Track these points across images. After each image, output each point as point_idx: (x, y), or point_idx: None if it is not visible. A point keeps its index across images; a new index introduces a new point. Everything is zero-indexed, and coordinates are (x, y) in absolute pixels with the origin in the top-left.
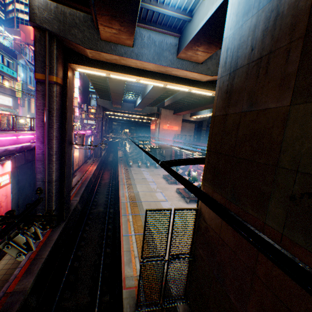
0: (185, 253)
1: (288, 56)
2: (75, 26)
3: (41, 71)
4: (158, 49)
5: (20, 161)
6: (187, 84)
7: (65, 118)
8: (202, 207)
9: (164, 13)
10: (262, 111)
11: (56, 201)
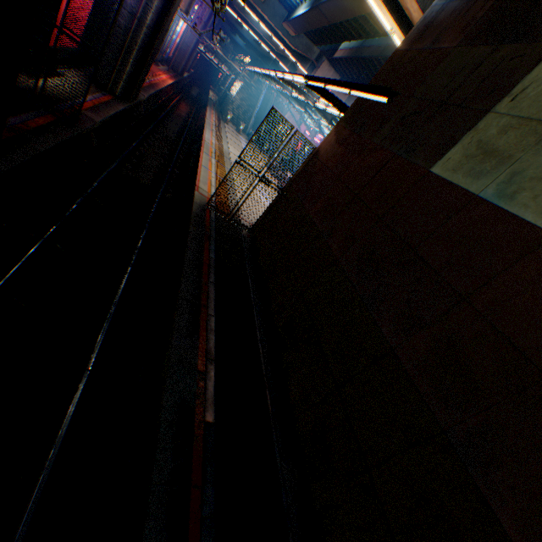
0: (278, 186)
1: (487, 3)
2: None
3: None
4: None
5: None
6: (395, 16)
7: None
8: (322, 147)
9: None
10: (436, 51)
11: (135, 61)
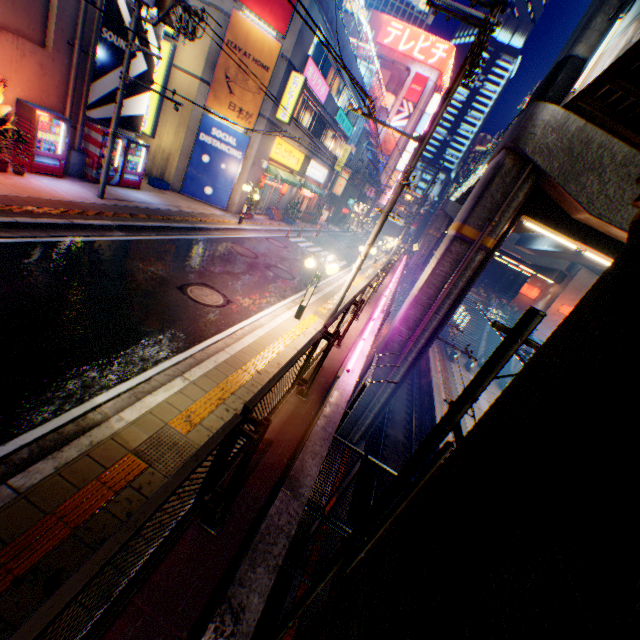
0: None
1: None
2: (593, 169)
3: (475, 224)
4: None
5: None
6: None
7: (457, 300)
8: None
9: None
10: None
11: (375, 413)
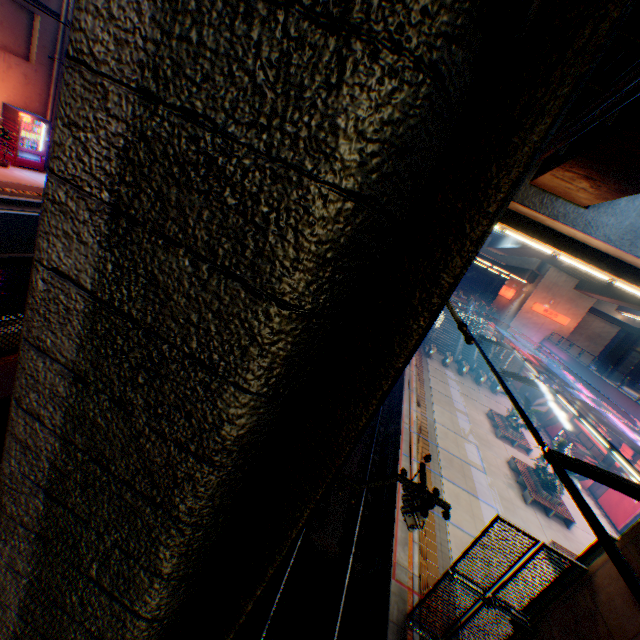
0: (521, 611)
1: None
2: None
3: None
4: None
5: None
6: None
7: None
8: (598, 575)
9: None
10: None
11: None
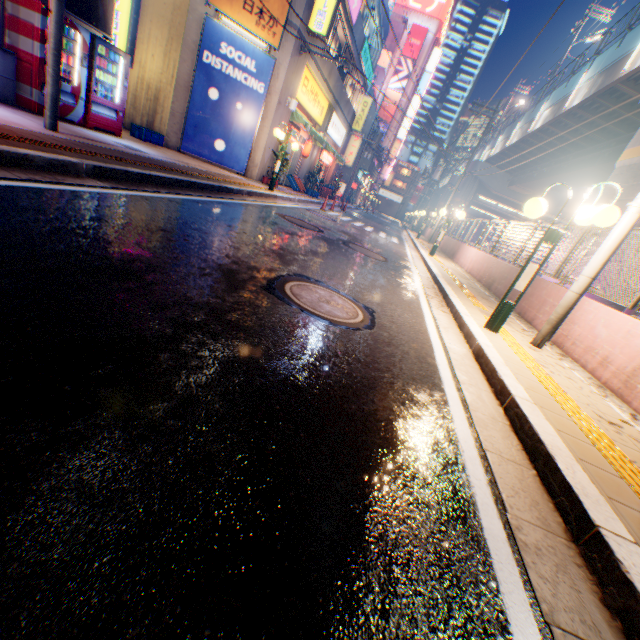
0: None
1: None
2: None
3: None
4: None
5: None
6: None
7: None
8: None
9: None
10: None
11: None
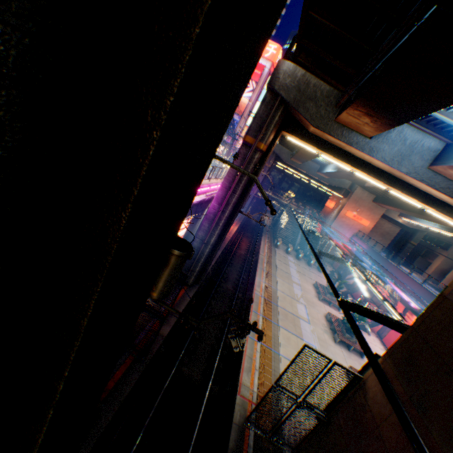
0: (321, 410)
1: None
2: (312, 99)
3: (253, 135)
4: (404, 149)
5: (192, 212)
6: (424, 200)
7: (249, 186)
8: (368, 381)
9: (441, 119)
10: None
11: (202, 263)
